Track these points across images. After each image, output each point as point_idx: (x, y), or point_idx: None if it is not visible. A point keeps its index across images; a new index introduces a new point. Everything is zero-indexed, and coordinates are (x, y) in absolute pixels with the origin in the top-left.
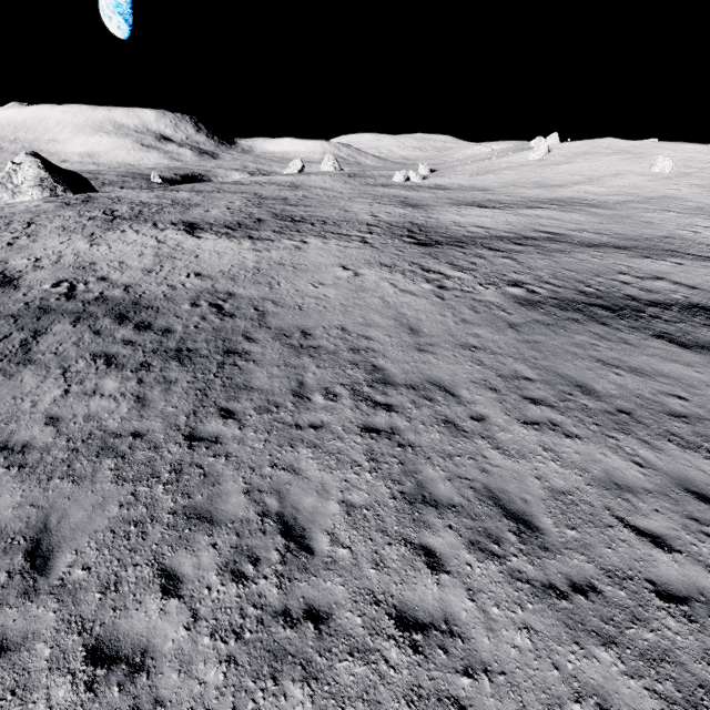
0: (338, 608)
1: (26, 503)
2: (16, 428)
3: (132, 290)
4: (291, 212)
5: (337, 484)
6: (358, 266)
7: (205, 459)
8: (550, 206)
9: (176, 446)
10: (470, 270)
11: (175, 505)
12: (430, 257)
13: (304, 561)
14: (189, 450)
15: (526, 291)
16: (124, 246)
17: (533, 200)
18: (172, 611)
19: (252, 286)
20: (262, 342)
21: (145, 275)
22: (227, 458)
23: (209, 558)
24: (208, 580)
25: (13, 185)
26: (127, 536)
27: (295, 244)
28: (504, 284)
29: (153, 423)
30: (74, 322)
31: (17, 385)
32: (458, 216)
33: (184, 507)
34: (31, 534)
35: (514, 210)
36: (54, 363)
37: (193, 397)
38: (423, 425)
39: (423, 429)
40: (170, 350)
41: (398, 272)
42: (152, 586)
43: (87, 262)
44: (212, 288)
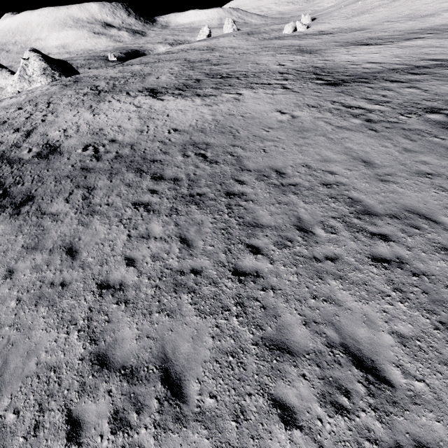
0: (447, 446)
1: (142, 335)
2: (108, 269)
3: (136, 147)
4: (217, 70)
5: (378, 314)
6: (291, 110)
7: (257, 293)
8: (427, 36)
9: (229, 281)
10: (385, 102)
11: (254, 336)
12: (345, 95)
13: (389, 395)
14: (240, 285)
15: (446, 116)
16: (115, 113)
17: (408, 32)
18: (300, 443)
19: (219, 136)
20: (250, 183)
21: (140, 135)
22: (274, 291)
23: (305, 389)
24: (315, 412)
25: (28, 76)
26: (230, 366)
27: (233, 97)
28: (422, 112)
29: (202, 260)
30: (109, 177)
31: (94, 233)
32: (350, 56)
33: (262, 338)
34: (158, 363)
35: (395, 43)
36: (111, 212)
37: (221, 236)
38: (424, 253)
39: (426, 258)
40: (185, 195)
41: (326, 111)
42: (272, 416)
43: (96, 129)
44: (191, 141)
